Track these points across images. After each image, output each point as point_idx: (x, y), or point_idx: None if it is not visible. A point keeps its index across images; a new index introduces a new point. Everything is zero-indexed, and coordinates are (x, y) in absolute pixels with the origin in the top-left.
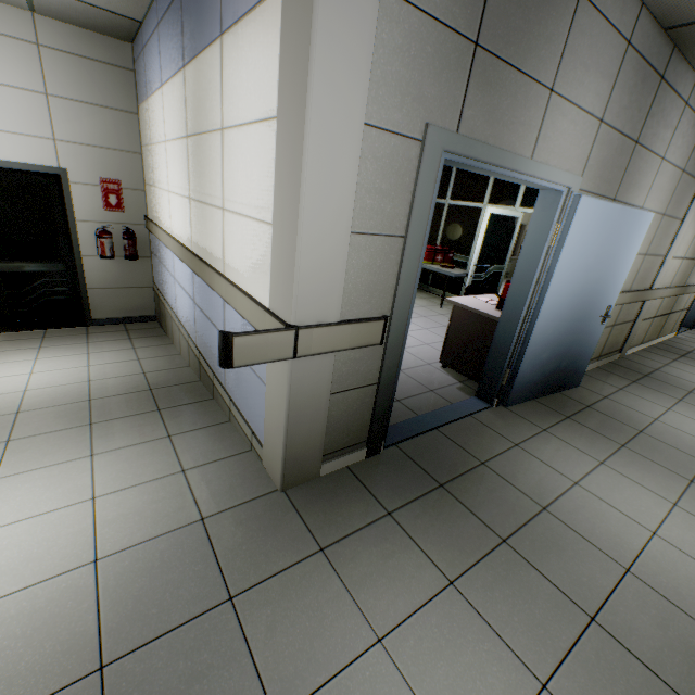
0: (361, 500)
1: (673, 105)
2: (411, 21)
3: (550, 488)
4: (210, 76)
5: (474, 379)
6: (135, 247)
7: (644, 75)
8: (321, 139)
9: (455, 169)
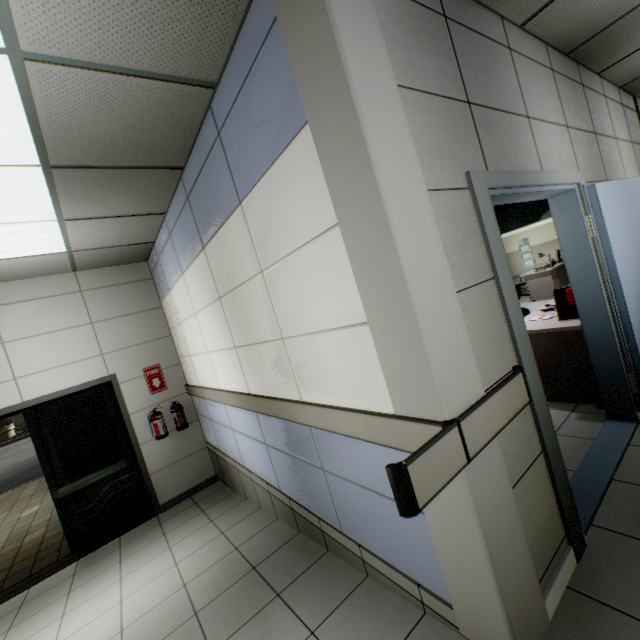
0: None
1: (598, 100)
2: (421, 102)
3: None
4: (235, 239)
5: (585, 401)
6: (183, 415)
7: (571, 87)
8: (402, 215)
9: None
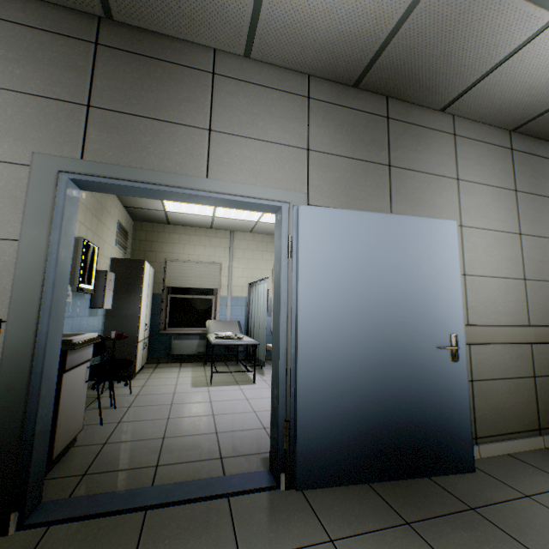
0: None
1: (432, 137)
2: (6, 97)
3: None
4: None
5: None
6: None
7: (355, 117)
8: None
9: None
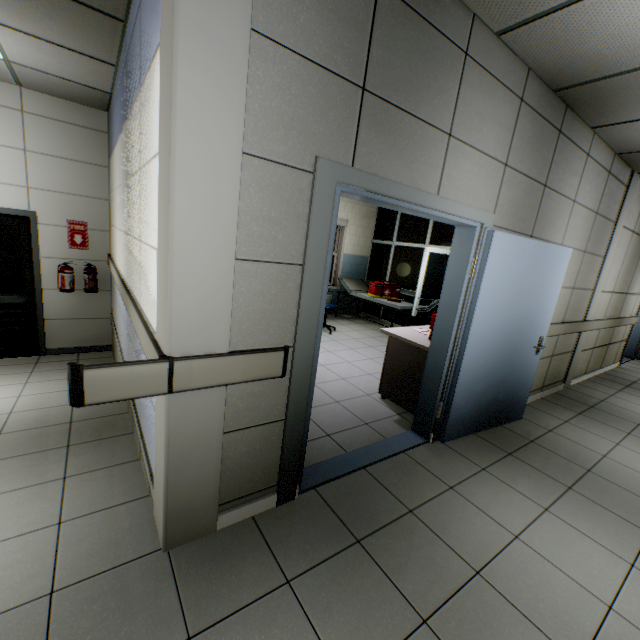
0: (257, 562)
1: (575, 156)
2: (289, 63)
3: (485, 543)
4: (136, 125)
5: (411, 411)
6: (95, 281)
7: (542, 128)
8: (192, 164)
9: (399, 216)
